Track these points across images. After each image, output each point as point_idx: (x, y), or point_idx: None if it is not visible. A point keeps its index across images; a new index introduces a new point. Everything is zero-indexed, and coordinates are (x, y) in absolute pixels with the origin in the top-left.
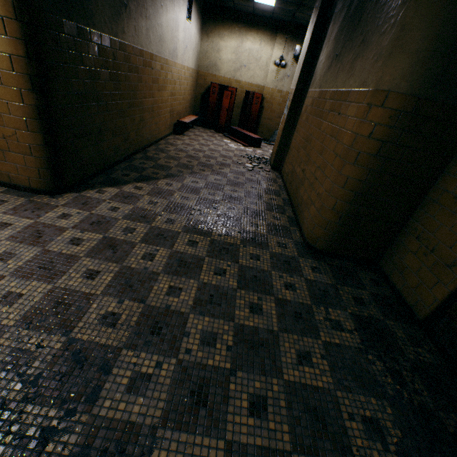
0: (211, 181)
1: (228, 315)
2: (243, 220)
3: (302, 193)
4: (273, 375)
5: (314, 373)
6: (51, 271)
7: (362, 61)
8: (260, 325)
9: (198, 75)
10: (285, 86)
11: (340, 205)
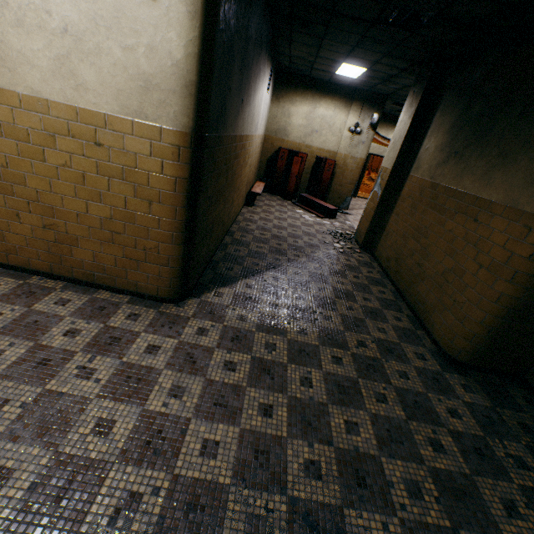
0: (313, 271)
1: (416, 456)
2: (367, 324)
3: (423, 292)
4: (493, 532)
5: (528, 528)
6: (228, 408)
7: (505, 176)
8: (451, 468)
9: (265, 139)
10: (360, 153)
11: (490, 319)
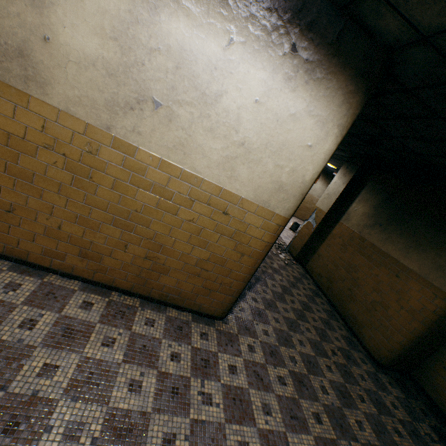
0: (280, 283)
1: (394, 442)
2: (328, 333)
3: (354, 310)
4: None
5: None
6: (299, 420)
7: (418, 256)
8: None
9: None
10: None
11: (406, 342)
